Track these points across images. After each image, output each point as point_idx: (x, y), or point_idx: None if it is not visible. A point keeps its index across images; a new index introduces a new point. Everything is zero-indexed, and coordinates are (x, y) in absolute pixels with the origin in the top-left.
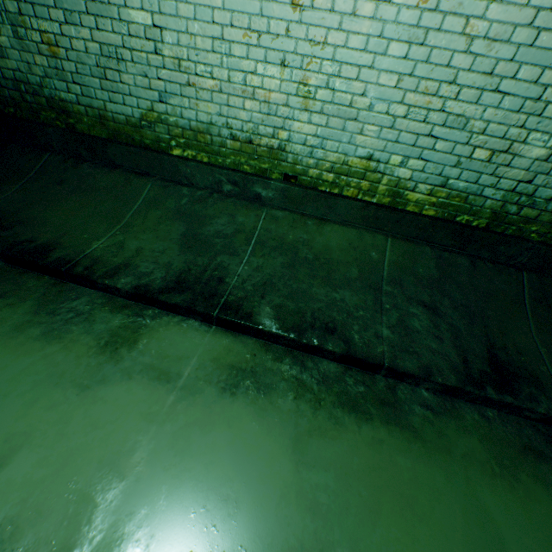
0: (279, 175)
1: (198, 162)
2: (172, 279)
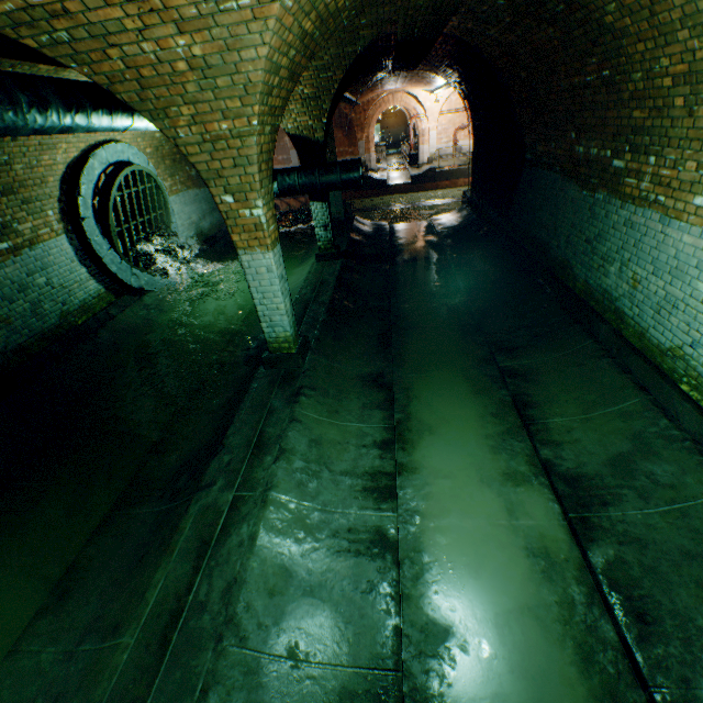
0: None
1: (694, 407)
2: (573, 473)
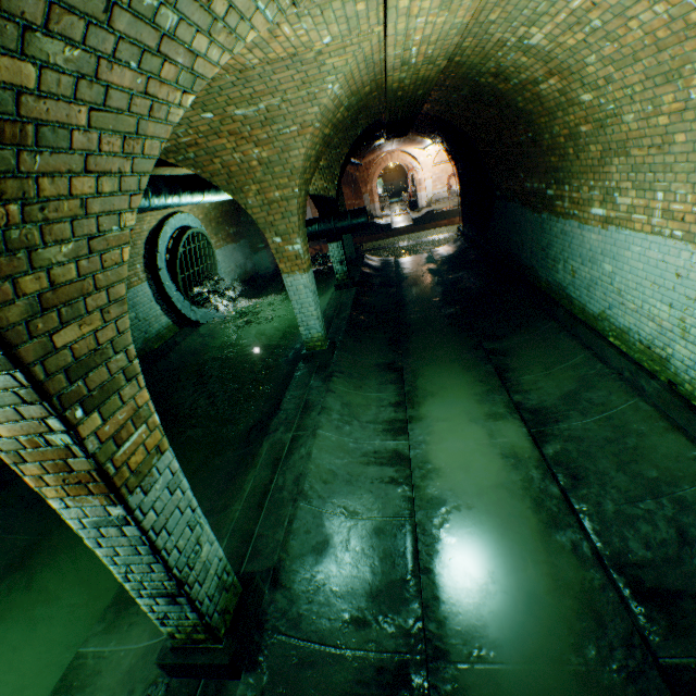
0: (664, 378)
1: (616, 350)
2: (536, 407)
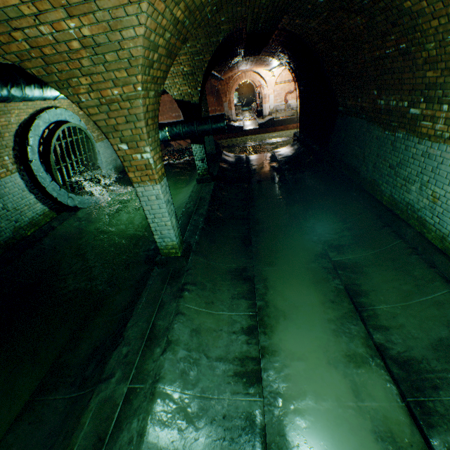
0: None
1: None
2: (403, 357)
